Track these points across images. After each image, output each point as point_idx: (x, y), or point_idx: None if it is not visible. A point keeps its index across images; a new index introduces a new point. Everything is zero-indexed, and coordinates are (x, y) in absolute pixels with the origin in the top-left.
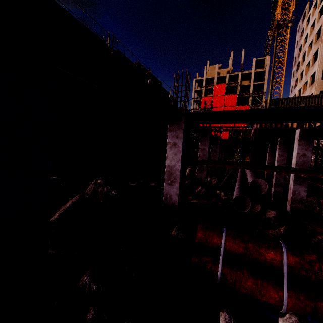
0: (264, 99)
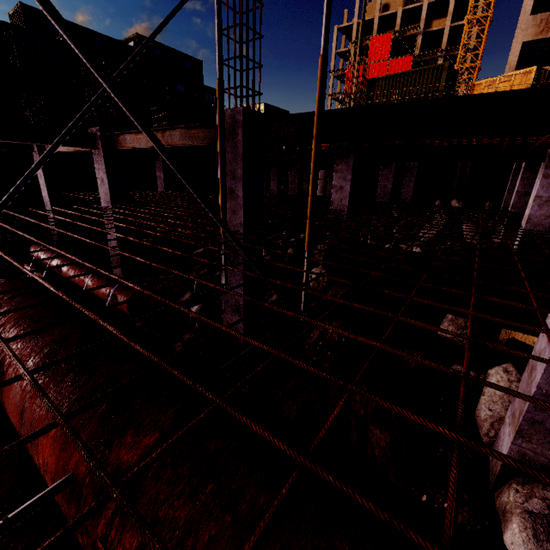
0: (468, 60)
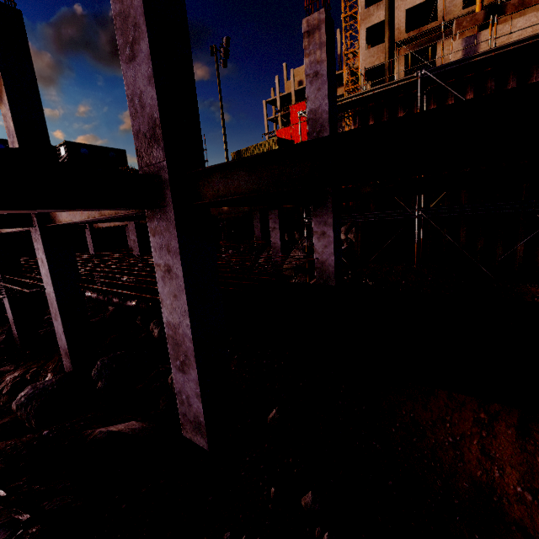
0: None
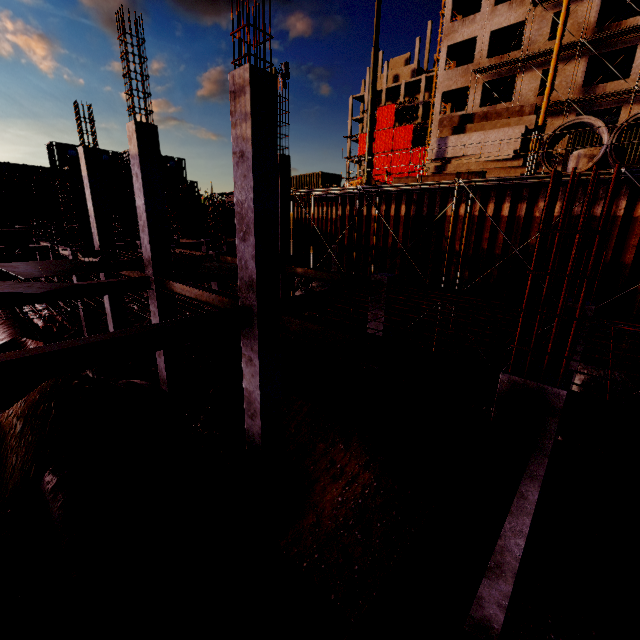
0: None
